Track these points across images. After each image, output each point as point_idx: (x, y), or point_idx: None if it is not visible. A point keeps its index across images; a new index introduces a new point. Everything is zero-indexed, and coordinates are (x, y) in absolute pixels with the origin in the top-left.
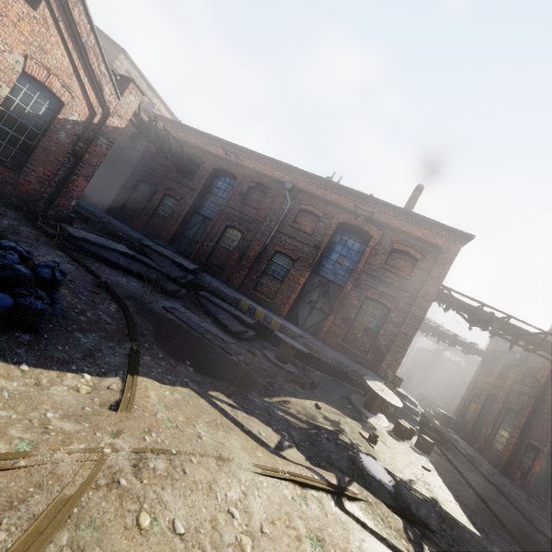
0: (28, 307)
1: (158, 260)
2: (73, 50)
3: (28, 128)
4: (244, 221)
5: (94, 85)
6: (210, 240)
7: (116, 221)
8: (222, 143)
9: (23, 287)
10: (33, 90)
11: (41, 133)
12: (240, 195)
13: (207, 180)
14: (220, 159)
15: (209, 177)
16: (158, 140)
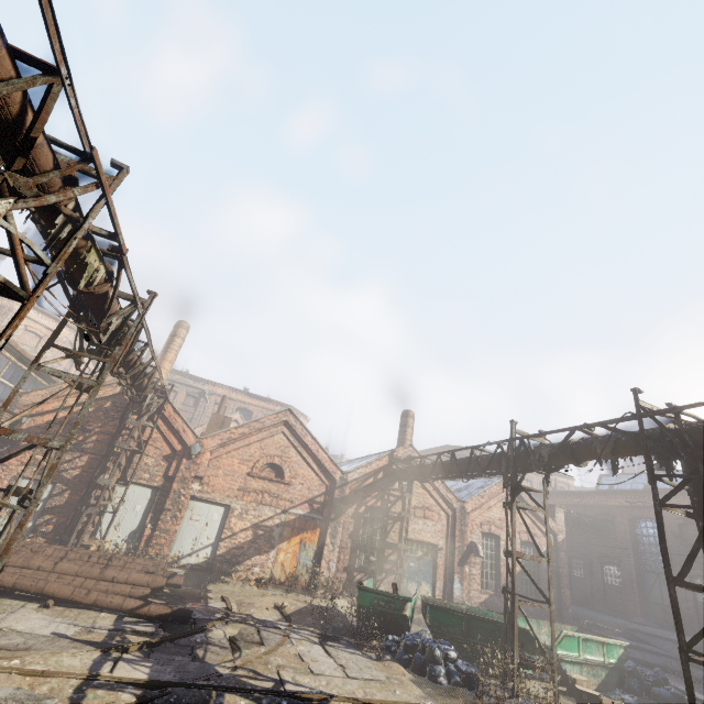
0: (678, 694)
1: (657, 644)
2: (529, 513)
3: (531, 570)
4: (703, 564)
5: (542, 523)
6: (683, 599)
7: (577, 608)
8: (617, 493)
9: (663, 685)
10: (525, 547)
11: (536, 569)
12: (675, 537)
13: (630, 533)
14: (626, 508)
15: (629, 529)
16: (575, 523)
